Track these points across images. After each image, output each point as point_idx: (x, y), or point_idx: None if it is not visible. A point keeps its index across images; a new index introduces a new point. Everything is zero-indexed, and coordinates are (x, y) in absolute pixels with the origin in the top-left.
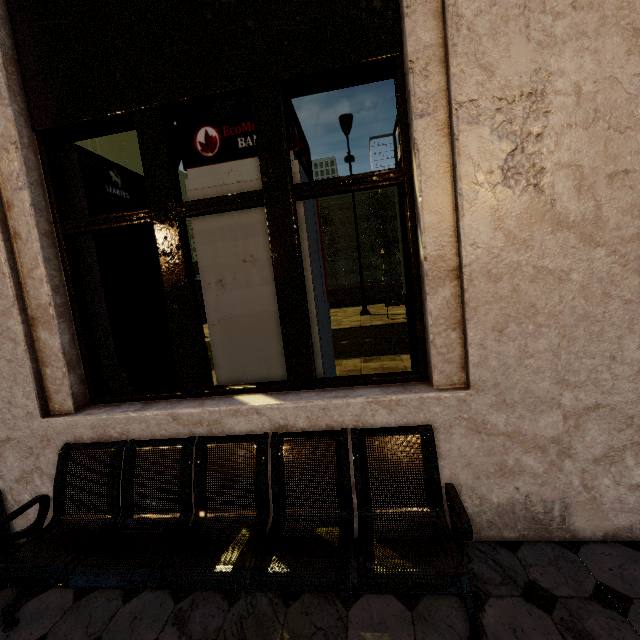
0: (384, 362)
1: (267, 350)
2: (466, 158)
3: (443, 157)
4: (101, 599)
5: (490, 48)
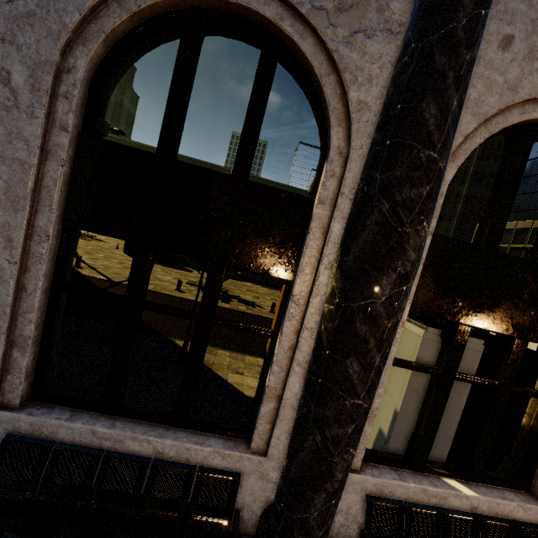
0: None
1: None
2: None
3: None
4: None
5: None
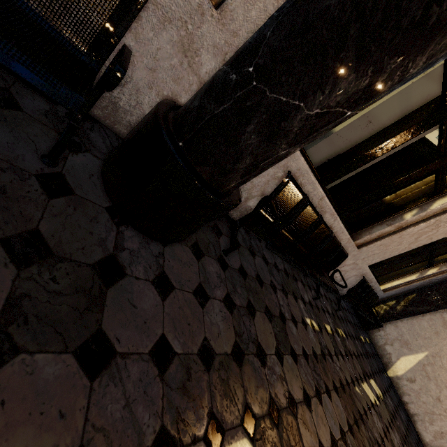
0: None
1: None
2: None
3: None
4: (246, 252)
5: None
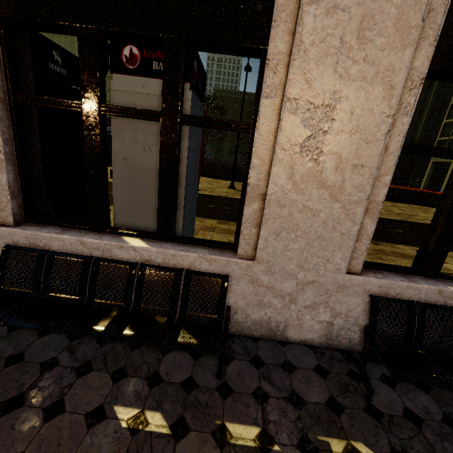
0: (231, 226)
1: (149, 210)
2: (283, 133)
3: (272, 127)
4: (25, 334)
5: (313, 69)
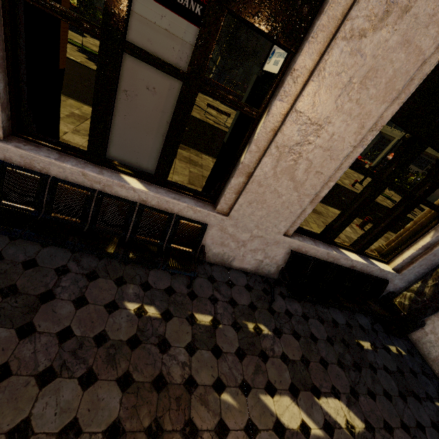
0: (192, 155)
1: (141, 148)
2: (282, 135)
3: (276, 125)
4: (28, 243)
5: (322, 94)
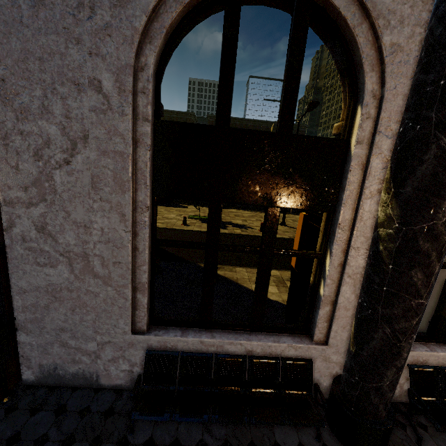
0: None
1: None
2: None
3: None
4: (436, 431)
5: None
